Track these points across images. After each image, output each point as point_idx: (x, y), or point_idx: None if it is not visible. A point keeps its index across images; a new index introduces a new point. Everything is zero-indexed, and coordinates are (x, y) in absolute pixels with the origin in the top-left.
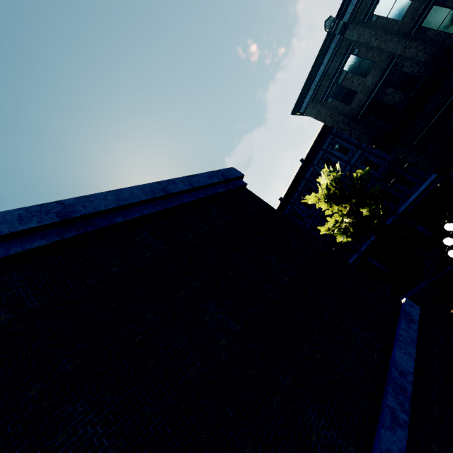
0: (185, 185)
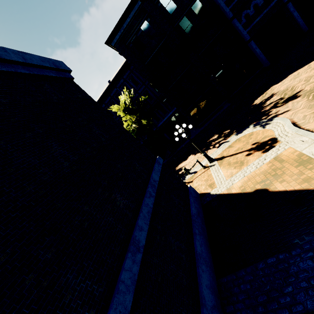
0: (18, 57)
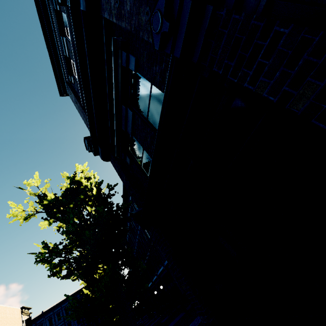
0: None
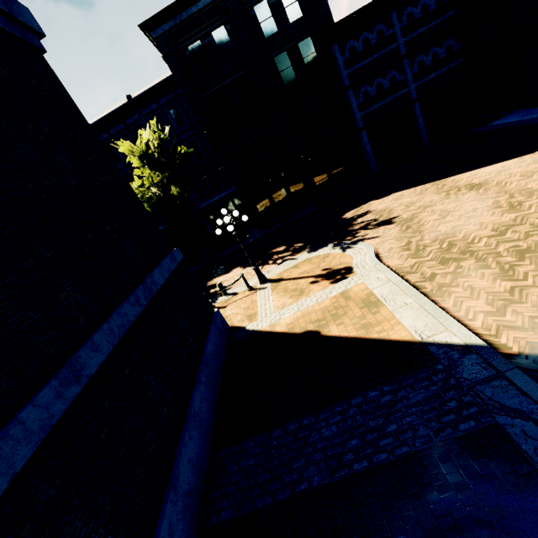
0: None
